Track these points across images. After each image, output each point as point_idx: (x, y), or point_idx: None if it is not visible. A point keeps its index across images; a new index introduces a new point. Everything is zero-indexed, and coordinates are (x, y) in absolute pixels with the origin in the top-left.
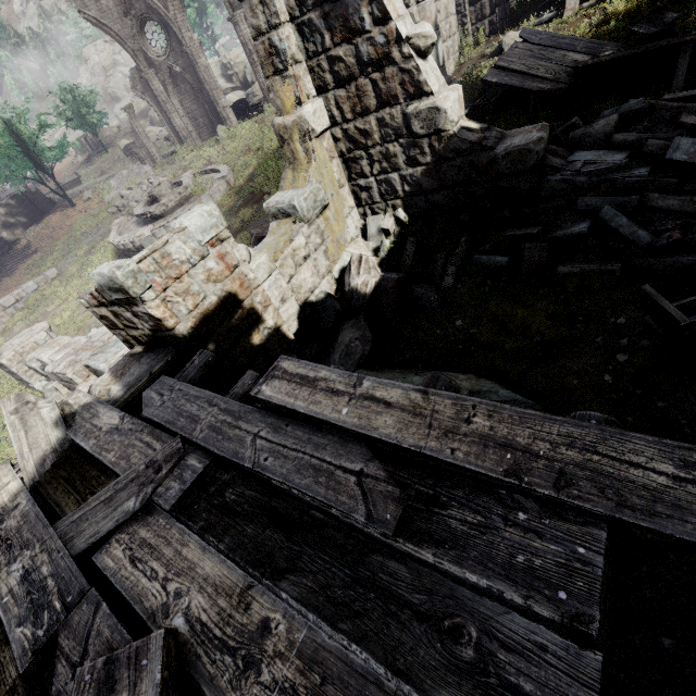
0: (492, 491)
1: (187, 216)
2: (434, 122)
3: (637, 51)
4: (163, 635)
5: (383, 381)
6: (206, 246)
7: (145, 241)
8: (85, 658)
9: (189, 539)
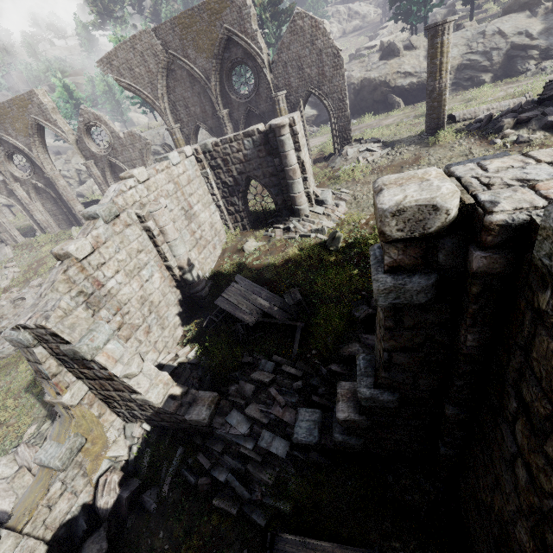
0: None
1: None
2: (148, 402)
3: (279, 322)
4: None
5: None
6: None
7: None
8: None
9: None
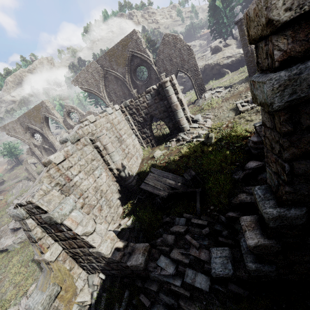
0: None
1: None
2: (100, 254)
3: (183, 191)
4: None
5: None
6: None
7: (9, 246)
8: None
9: None
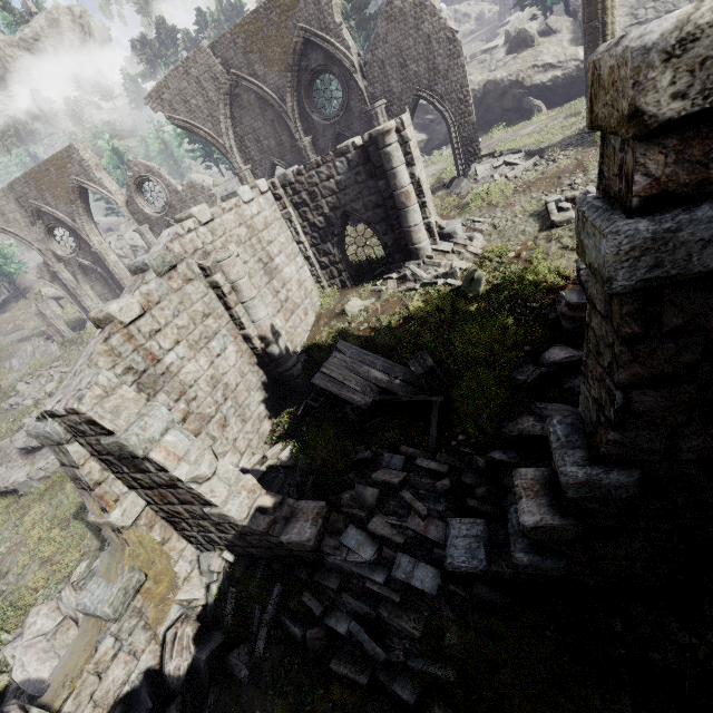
0: None
1: None
2: (227, 519)
3: (406, 398)
4: None
5: None
6: None
7: (20, 485)
8: None
9: None
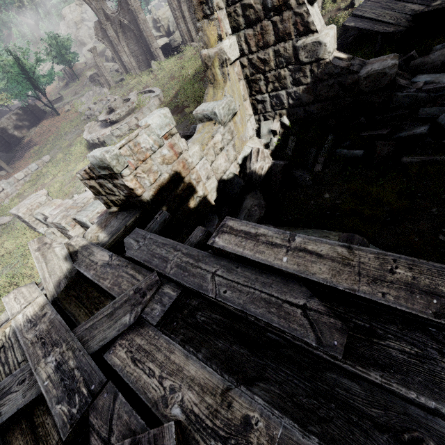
0: (423, 328)
1: (150, 117)
2: (316, 53)
3: None
4: (174, 427)
5: (312, 237)
6: (162, 138)
7: (106, 138)
8: (111, 435)
9: (174, 348)
